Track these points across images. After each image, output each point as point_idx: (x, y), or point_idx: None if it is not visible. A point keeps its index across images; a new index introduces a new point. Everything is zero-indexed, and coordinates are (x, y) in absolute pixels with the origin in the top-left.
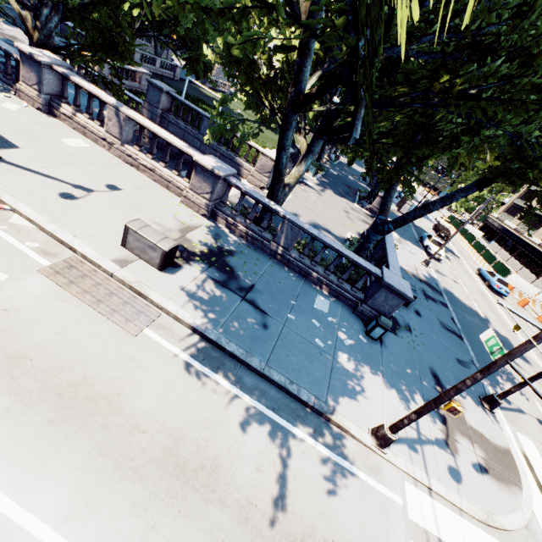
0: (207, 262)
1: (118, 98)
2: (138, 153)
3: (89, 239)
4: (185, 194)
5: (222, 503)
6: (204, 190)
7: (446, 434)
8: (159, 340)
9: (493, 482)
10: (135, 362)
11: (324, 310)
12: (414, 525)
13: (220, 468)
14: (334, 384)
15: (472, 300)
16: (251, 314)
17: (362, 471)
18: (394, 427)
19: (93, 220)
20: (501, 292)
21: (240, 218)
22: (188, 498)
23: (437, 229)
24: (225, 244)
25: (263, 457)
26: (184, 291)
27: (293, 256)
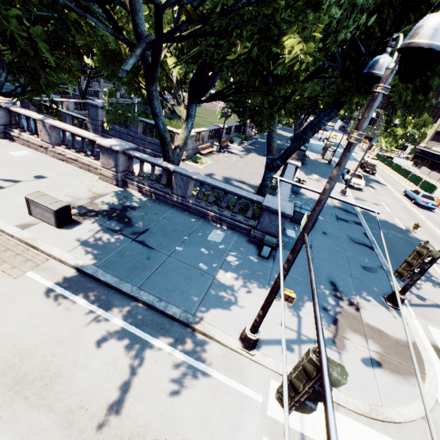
0: (107, 218)
1: (60, 118)
2: (65, 150)
3: (2, 213)
4: (100, 172)
5: (50, 409)
6: (111, 165)
7: (334, 333)
8: (39, 279)
9: (386, 375)
10: (8, 297)
11: (217, 240)
12: (272, 421)
13: (60, 378)
14: (208, 299)
15: (394, 216)
16: (137, 251)
17: (221, 372)
18: (252, 327)
19: (11, 200)
20: (428, 206)
21: (146, 181)
22: (15, 406)
23: (362, 166)
24: (131, 202)
25: (111, 366)
26: (75, 240)
27: (190, 202)
